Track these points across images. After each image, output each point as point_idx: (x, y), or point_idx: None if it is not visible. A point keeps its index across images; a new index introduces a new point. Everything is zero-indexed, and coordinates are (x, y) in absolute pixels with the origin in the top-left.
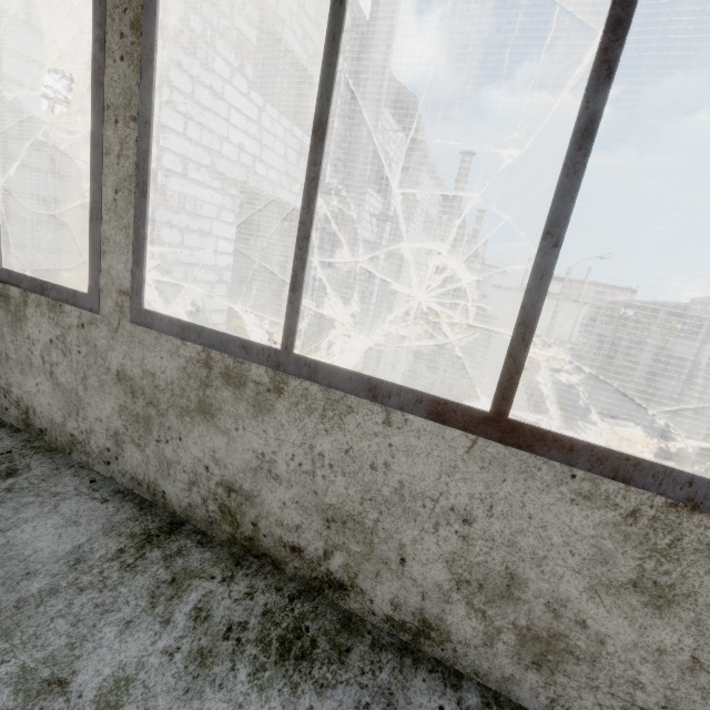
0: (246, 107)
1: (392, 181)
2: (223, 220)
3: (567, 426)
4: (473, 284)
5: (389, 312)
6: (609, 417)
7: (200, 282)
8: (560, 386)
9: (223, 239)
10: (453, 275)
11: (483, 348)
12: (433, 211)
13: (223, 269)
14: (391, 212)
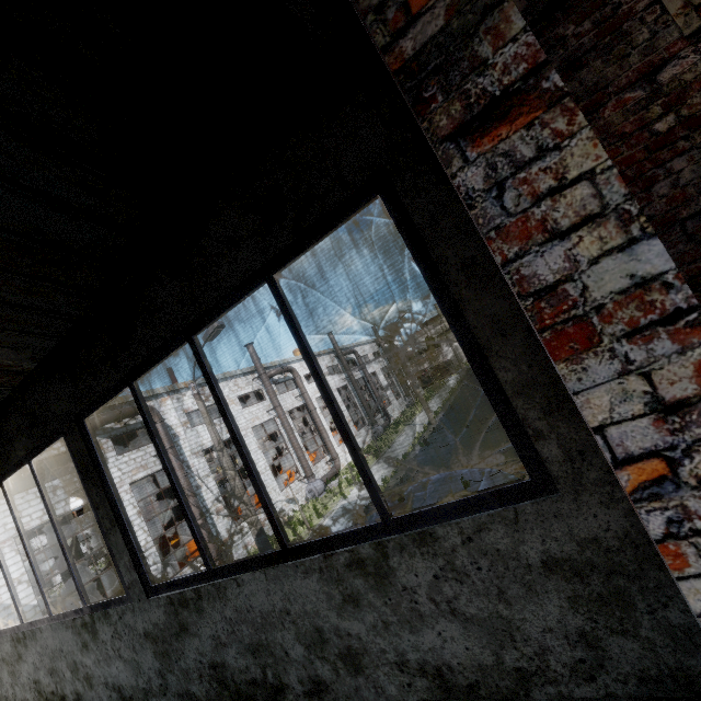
0: (1, 508)
1: (168, 424)
2: (8, 558)
3: (416, 463)
4: (390, 364)
5: (194, 498)
6: (469, 424)
7: (4, 593)
8: (457, 411)
9: (12, 565)
10: (311, 402)
11: (417, 410)
12: (250, 388)
13: (20, 577)
14: (182, 435)
